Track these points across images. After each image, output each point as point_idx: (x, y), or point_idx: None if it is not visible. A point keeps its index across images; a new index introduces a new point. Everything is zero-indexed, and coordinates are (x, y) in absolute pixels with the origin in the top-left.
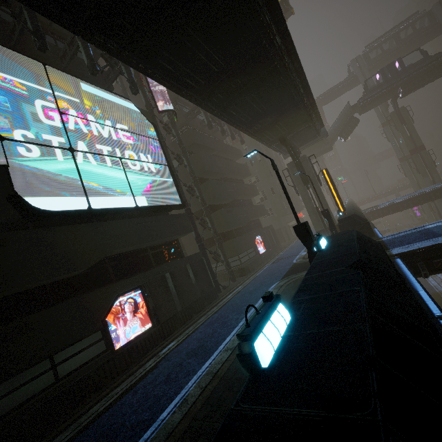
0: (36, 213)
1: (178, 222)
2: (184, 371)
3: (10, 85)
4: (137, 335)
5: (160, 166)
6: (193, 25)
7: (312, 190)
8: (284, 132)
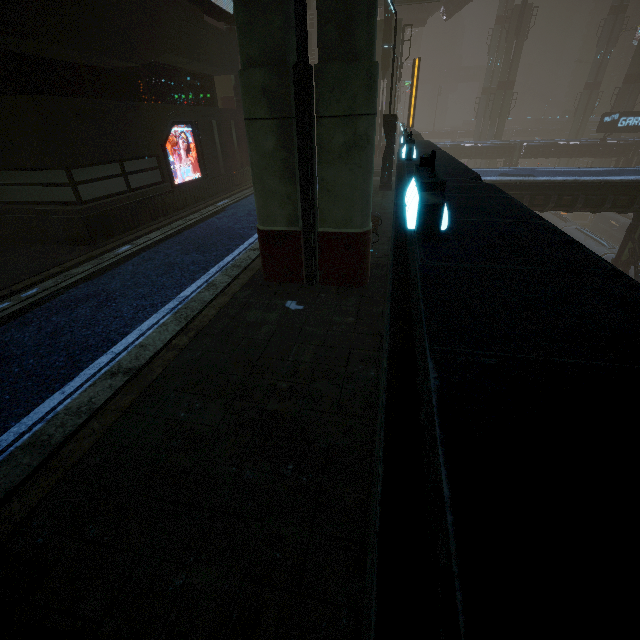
0: None
1: (226, 47)
2: None
3: None
4: (190, 180)
5: None
6: None
7: (387, 83)
8: None
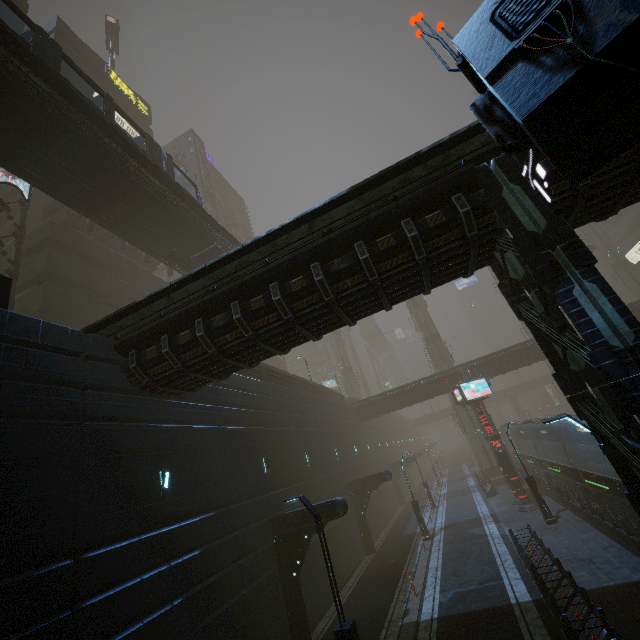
0: None
1: None
2: None
3: None
4: None
5: None
6: None
7: None
8: (176, 246)
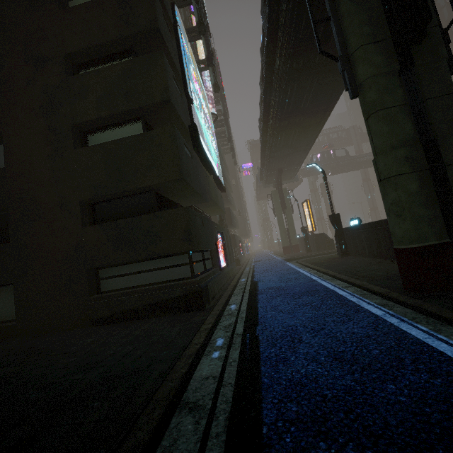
0: (201, 145)
1: (222, 201)
2: (292, 276)
3: (184, 46)
4: (224, 266)
5: (217, 153)
6: (319, 80)
7: (286, 215)
8: (282, 166)
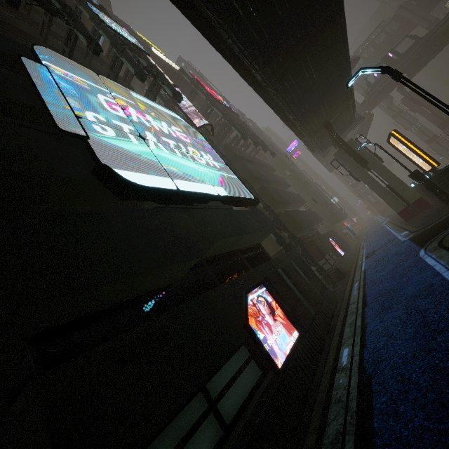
0: (129, 186)
1: (259, 217)
2: None
3: (72, 80)
4: (291, 348)
5: (221, 165)
6: None
7: (374, 169)
8: (326, 117)
